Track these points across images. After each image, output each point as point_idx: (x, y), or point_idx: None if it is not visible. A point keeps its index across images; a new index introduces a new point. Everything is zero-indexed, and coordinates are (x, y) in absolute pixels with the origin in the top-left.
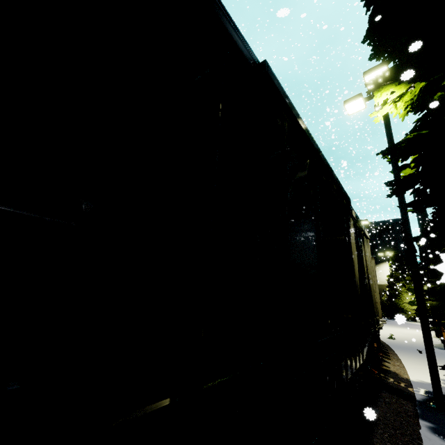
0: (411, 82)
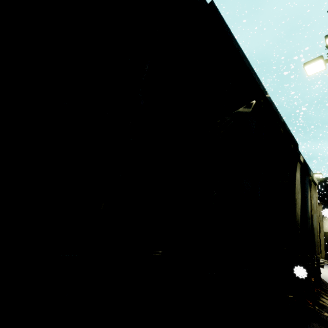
0: None
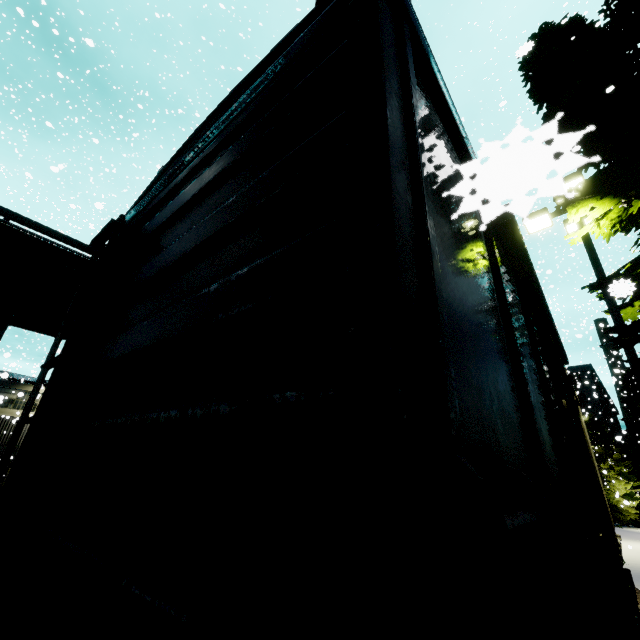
0: (618, 196)
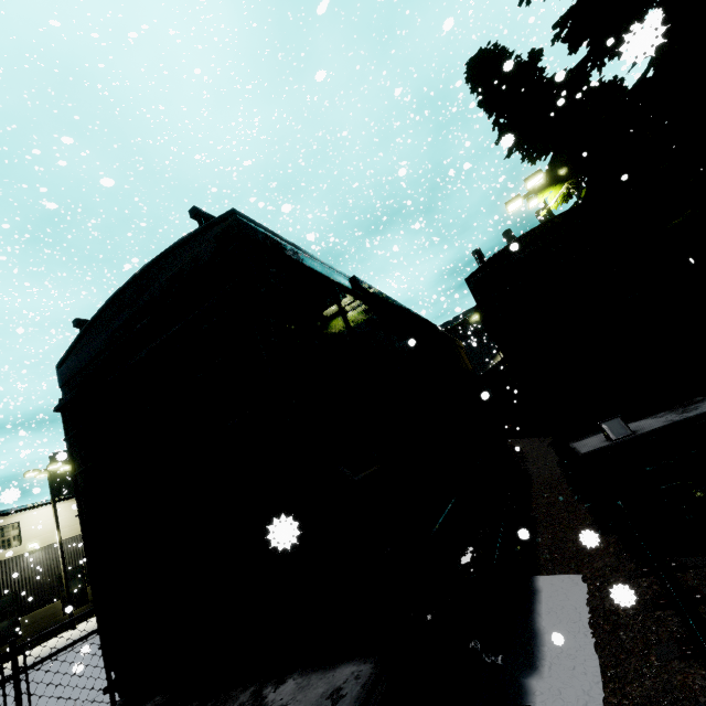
0: (563, 182)
